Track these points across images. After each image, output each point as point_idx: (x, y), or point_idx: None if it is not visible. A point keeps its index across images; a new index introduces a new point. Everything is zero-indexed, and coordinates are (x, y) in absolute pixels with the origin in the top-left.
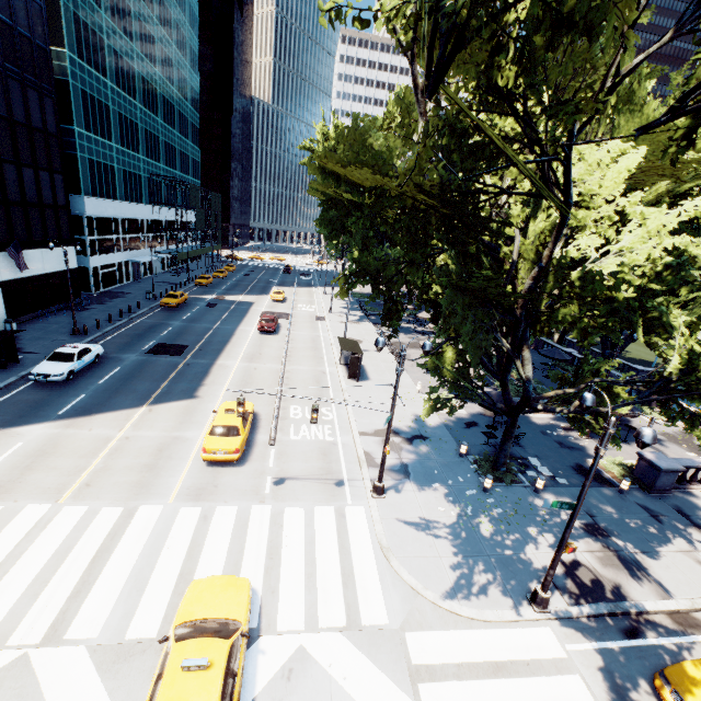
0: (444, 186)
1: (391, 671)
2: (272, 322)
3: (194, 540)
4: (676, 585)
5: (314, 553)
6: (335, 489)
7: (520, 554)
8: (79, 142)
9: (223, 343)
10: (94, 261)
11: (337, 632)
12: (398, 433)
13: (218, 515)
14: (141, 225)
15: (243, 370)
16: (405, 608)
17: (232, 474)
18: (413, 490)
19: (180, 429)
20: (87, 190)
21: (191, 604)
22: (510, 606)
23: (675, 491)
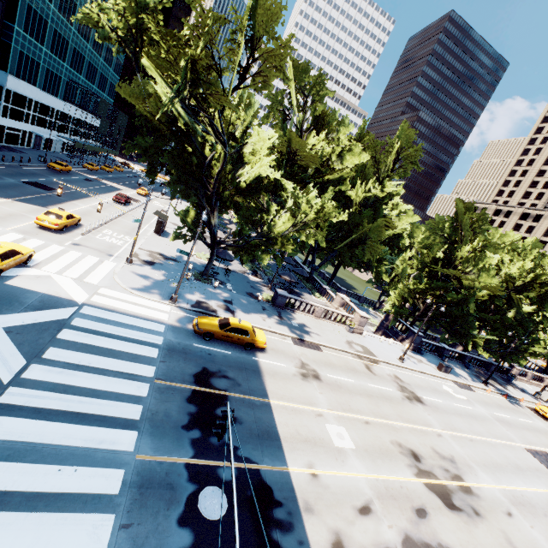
0: (168, 115)
1: (86, 290)
2: (124, 198)
3: (14, 241)
4: (243, 318)
5: (77, 263)
6: (106, 256)
7: (181, 294)
8: (16, 37)
9: (83, 197)
10: (3, 121)
11: (70, 278)
12: (162, 255)
13: (32, 240)
14: (52, 112)
15: (88, 210)
16: (109, 285)
17: (50, 234)
18: (149, 268)
19: (28, 213)
20: (12, 70)
21: (1, 243)
22: (159, 299)
23: (287, 310)
